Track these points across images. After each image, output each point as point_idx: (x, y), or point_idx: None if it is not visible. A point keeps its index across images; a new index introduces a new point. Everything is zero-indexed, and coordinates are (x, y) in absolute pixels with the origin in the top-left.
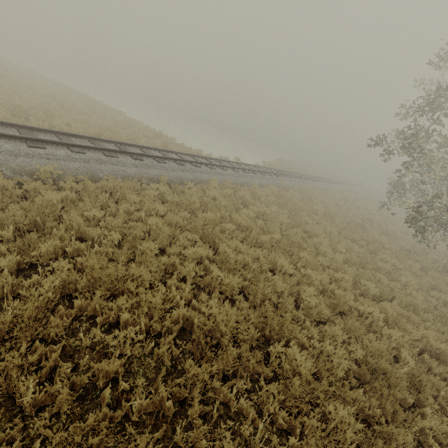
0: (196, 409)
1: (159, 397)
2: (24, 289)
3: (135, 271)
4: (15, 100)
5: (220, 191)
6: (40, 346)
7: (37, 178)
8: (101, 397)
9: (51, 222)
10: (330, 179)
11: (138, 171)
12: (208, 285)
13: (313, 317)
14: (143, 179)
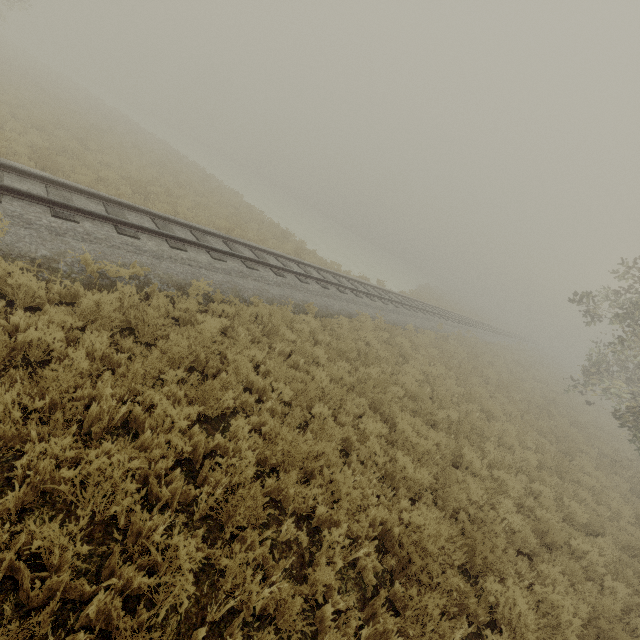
0: None
1: (382, 629)
2: (226, 457)
3: (318, 447)
4: (133, 170)
5: (373, 333)
6: (251, 535)
7: (183, 292)
8: (317, 616)
9: (214, 360)
10: (492, 326)
11: (282, 292)
12: (388, 476)
13: (514, 544)
14: (289, 305)
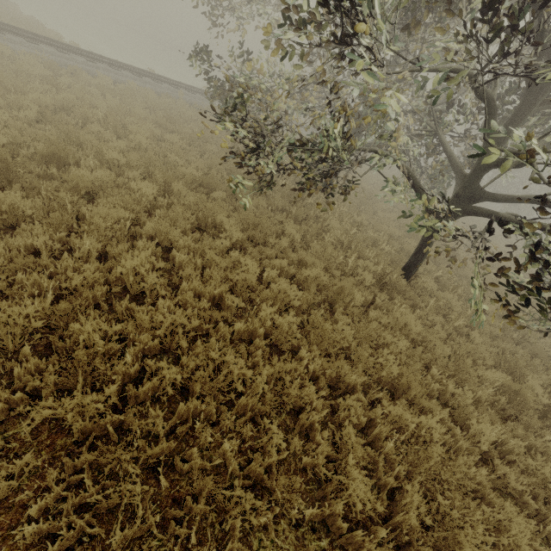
0: None
1: None
2: None
3: None
4: None
5: None
6: None
7: None
8: None
9: None
10: None
11: None
12: None
13: None
14: None
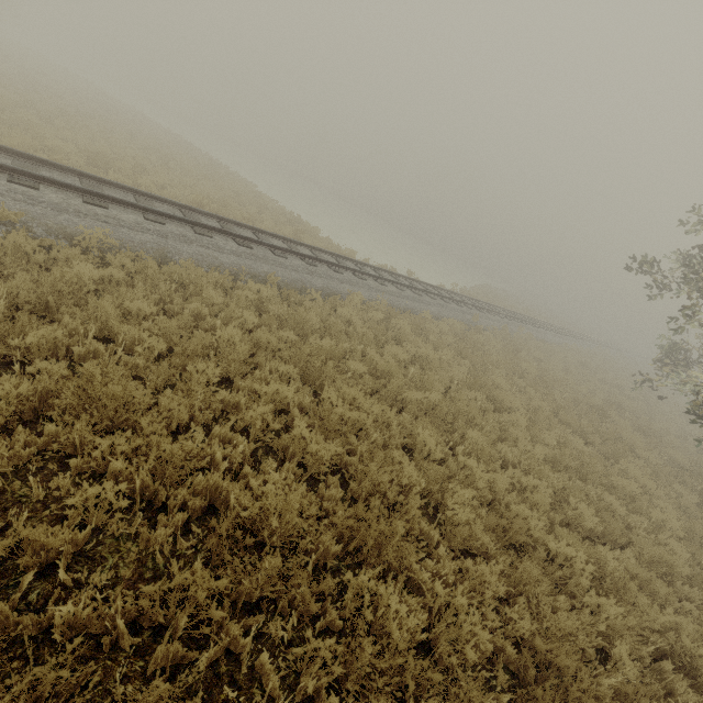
0: (169, 649)
1: (110, 611)
2: None
3: (164, 401)
4: (99, 145)
5: (362, 313)
6: None
7: (79, 246)
8: (19, 588)
9: (69, 306)
10: (564, 329)
11: (238, 261)
12: (286, 450)
13: (457, 542)
14: (241, 274)
